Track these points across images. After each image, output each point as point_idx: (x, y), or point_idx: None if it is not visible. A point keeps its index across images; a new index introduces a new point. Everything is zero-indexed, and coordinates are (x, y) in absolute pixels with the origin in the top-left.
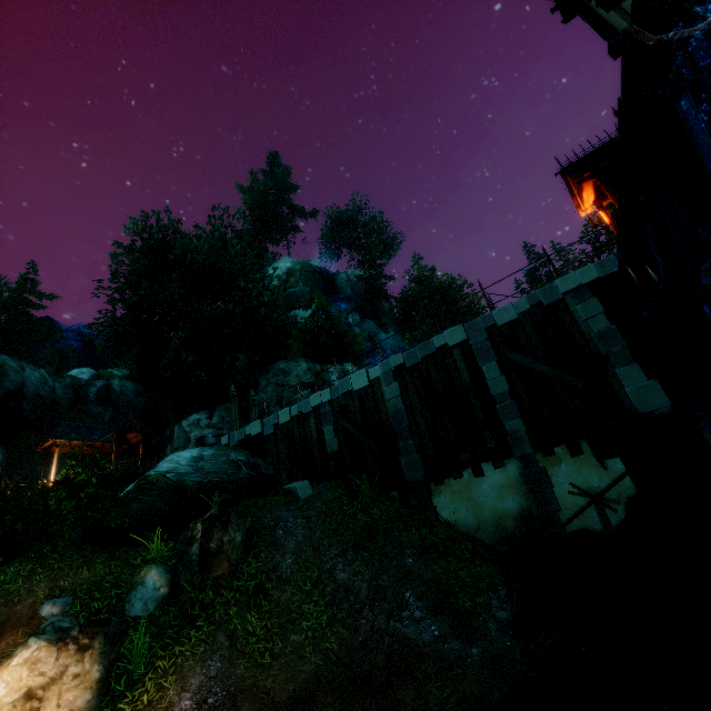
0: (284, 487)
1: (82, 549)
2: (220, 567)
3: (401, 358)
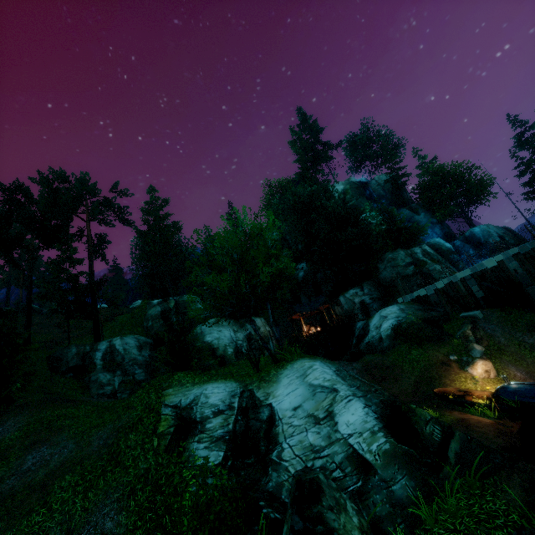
0: (462, 315)
1: (429, 344)
2: (484, 343)
3: (517, 250)
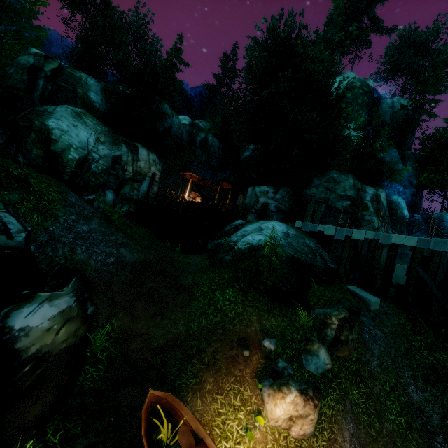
0: (351, 288)
1: (262, 296)
2: (342, 352)
3: None
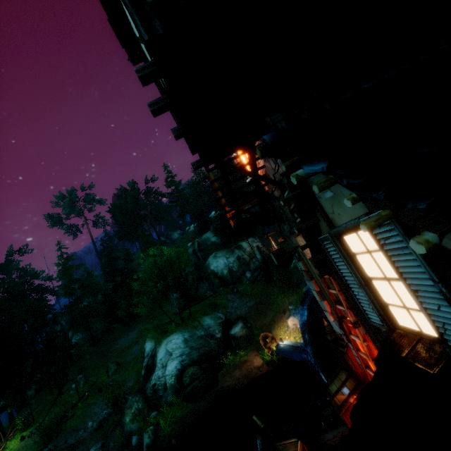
0: None
1: (290, 290)
2: None
3: None
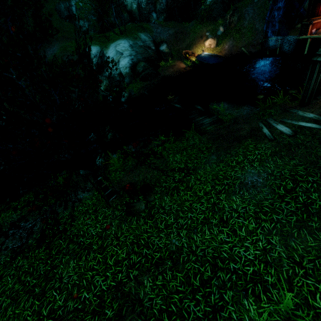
0: None
1: (208, 22)
2: (232, 25)
3: None
